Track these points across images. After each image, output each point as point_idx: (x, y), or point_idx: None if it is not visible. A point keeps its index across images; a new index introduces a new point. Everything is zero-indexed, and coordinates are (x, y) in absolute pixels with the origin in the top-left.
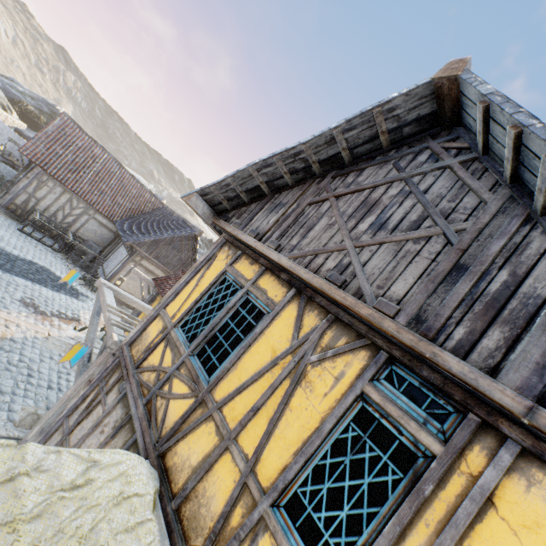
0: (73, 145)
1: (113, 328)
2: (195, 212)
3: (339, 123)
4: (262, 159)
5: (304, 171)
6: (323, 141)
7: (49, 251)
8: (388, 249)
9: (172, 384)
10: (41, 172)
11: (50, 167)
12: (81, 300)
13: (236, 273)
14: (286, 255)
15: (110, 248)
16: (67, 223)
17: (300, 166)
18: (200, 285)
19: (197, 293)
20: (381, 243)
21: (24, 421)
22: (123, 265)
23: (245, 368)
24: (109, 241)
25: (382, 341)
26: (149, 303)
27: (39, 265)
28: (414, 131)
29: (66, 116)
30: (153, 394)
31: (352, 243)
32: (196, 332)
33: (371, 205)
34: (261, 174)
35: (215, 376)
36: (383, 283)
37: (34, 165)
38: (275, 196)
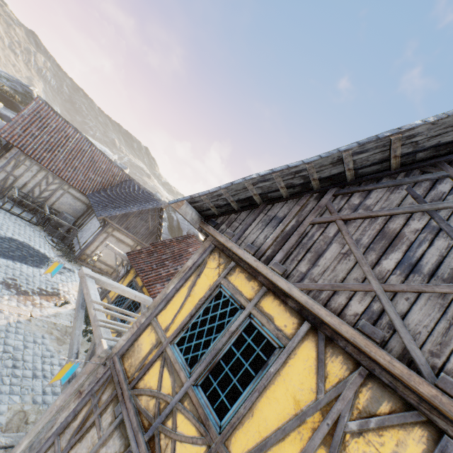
0: (48, 126)
1: (101, 330)
2: (182, 216)
3: (351, 146)
4: (260, 174)
5: (302, 186)
6: (329, 161)
7: (27, 225)
8: (431, 301)
9: (176, 420)
10: (18, 153)
11: (27, 148)
12: (59, 273)
13: (233, 288)
14: (296, 285)
15: (83, 219)
16: (44, 198)
17: (298, 182)
18: (193, 295)
19: (190, 305)
20: (420, 292)
21: (10, 424)
22: (96, 236)
23: (263, 418)
24: (82, 212)
25: (444, 422)
26: (123, 275)
27: (19, 241)
28: (428, 156)
29: (40, 100)
30: (155, 429)
31: (381, 285)
32: (196, 355)
33: (391, 237)
34: (256, 187)
35: (227, 421)
36: (437, 349)
37: (12, 146)
38: (268, 207)
